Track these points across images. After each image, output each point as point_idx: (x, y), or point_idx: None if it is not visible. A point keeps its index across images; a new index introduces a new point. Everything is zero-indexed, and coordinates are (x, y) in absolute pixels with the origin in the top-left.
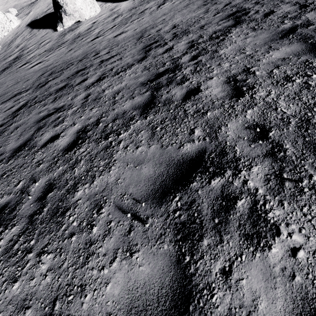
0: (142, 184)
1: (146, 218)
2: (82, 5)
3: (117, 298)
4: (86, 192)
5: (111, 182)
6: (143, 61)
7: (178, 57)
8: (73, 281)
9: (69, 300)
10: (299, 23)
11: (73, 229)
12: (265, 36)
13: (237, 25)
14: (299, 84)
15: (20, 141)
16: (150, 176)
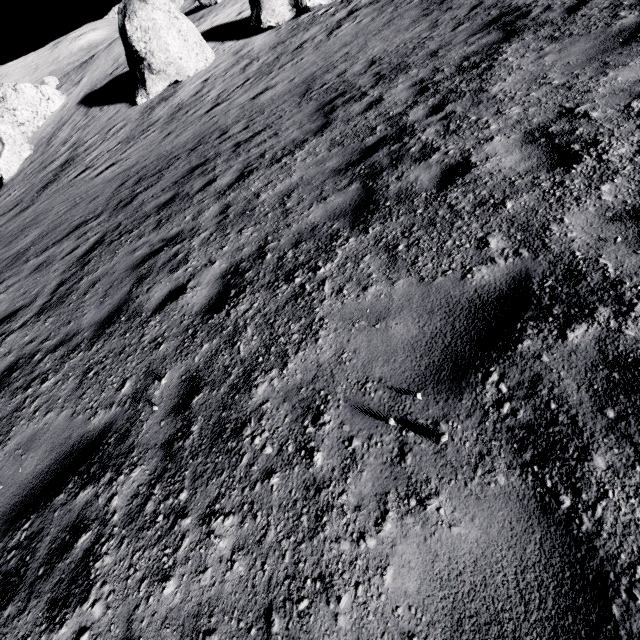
0: (401, 358)
1: (434, 425)
2: (181, 51)
3: (418, 599)
4: (277, 387)
5: (327, 361)
6: (326, 132)
7: (400, 113)
8: (299, 568)
9: (303, 611)
10: None
11: (269, 462)
12: (586, 46)
13: (512, 38)
14: None
15: (107, 308)
16: (413, 339)
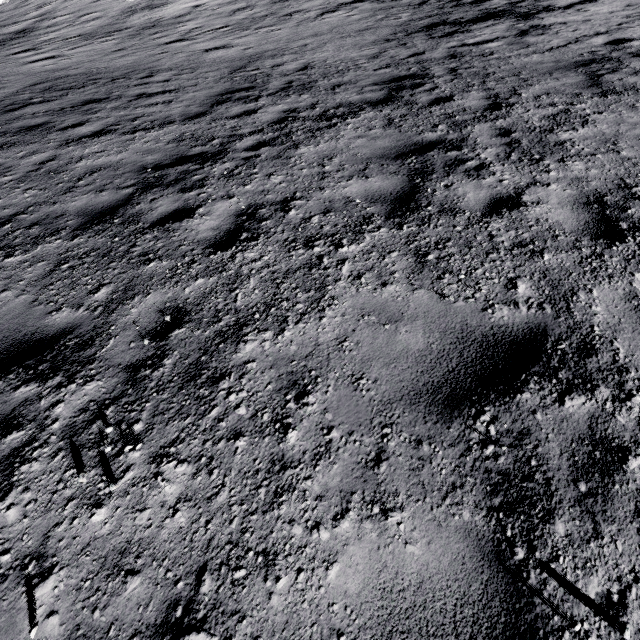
0: None
1: None
2: None
3: None
4: None
5: None
6: (191, 123)
7: (241, 135)
8: None
9: None
10: (448, 139)
11: None
12: (385, 144)
13: (379, 106)
14: (311, 257)
15: None
16: None
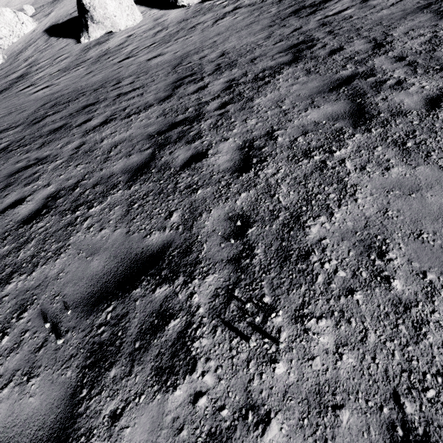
0: (82, 284)
1: (66, 332)
2: (116, 10)
3: None
4: (18, 287)
5: (51, 275)
6: (165, 103)
7: (206, 102)
8: None
9: None
10: (361, 71)
11: None
12: (315, 84)
13: (293, 64)
14: (316, 163)
15: None
16: (96, 272)
